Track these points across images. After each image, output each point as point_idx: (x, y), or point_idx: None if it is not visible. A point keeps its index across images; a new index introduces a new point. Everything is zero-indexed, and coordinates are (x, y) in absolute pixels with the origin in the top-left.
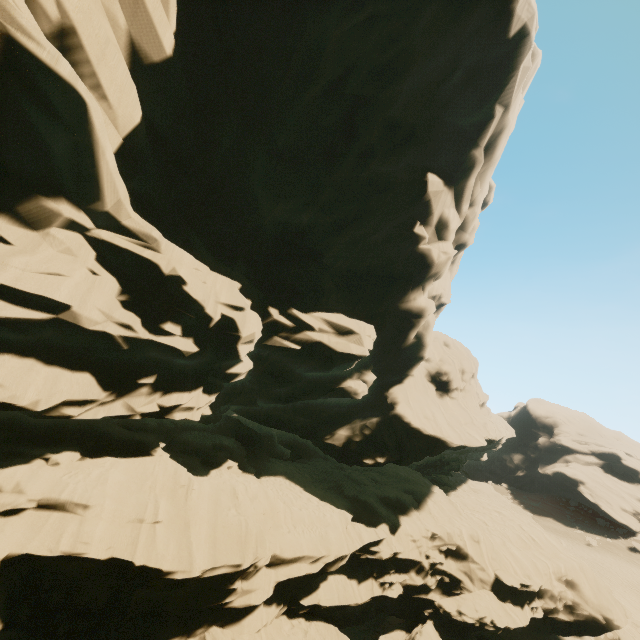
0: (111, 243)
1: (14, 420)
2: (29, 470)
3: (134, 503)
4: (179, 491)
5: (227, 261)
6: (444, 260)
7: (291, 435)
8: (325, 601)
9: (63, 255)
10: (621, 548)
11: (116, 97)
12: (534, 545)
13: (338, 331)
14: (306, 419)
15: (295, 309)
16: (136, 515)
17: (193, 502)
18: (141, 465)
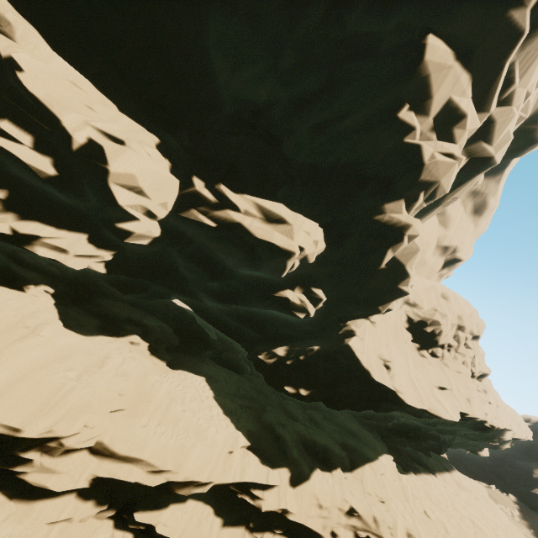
0: None
1: None
2: None
3: None
4: (20, 330)
5: (162, 123)
6: (441, 164)
7: None
8: (163, 527)
9: None
10: None
11: None
12: None
13: (267, 217)
14: (253, 332)
15: (224, 185)
16: None
17: (23, 345)
18: None
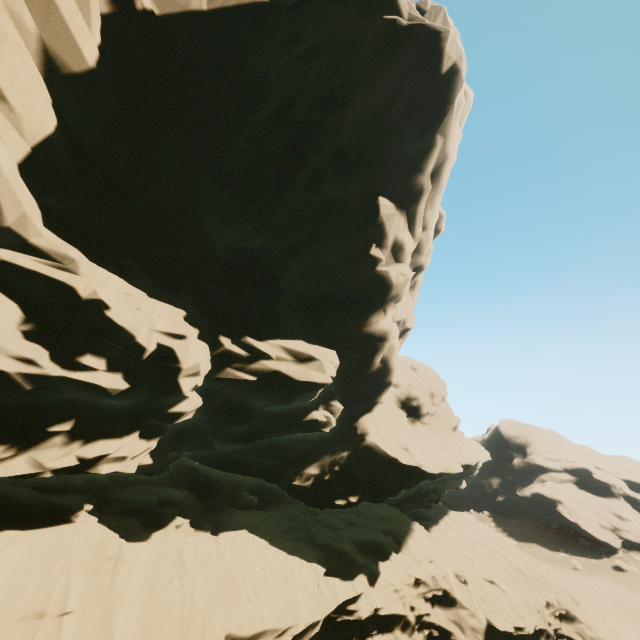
0: (13, 264)
1: None
2: None
3: (33, 591)
4: (104, 565)
5: (171, 288)
6: (403, 282)
7: (258, 480)
8: None
9: None
10: (606, 568)
11: (19, 100)
12: (523, 578)
13: (297, 358)
14: (271, 460)
15: (249, 337)
16: (33, 608)
17: (122, 578)
18: (54, 537)
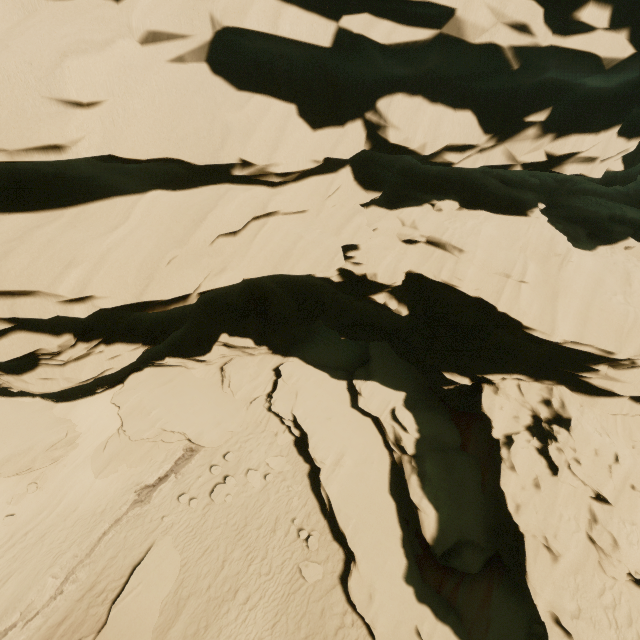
0: None
1: (410, 168)
2: (420, 212)
3: (502, 258)
4: (552, 259)
5: None
6: None
7: None
8: None
9: None
10: None
11: None
12: None
13: None
14: None
15: None
16: (503, 270)
17: (567, 274)
18: (514, 224)
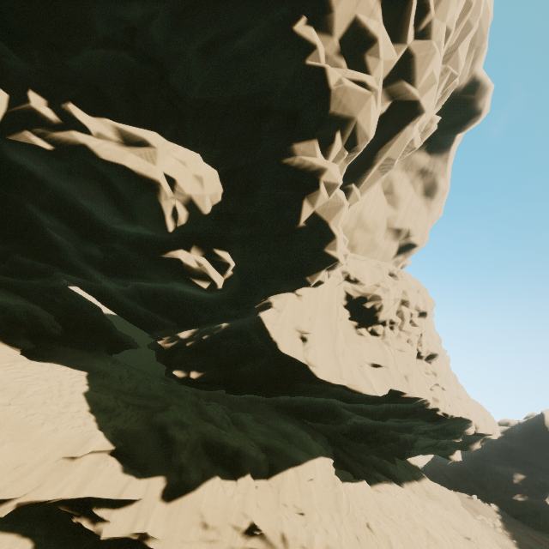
0: None
1: None
2: None
3: None
4: None
5: None
6: (352, 94)
7: None
8: None
9: None
10: None
11: None
12: None
13: (126, 141)
14: (165, 319)
15: (75, 105)
16: None
17: None
18: None
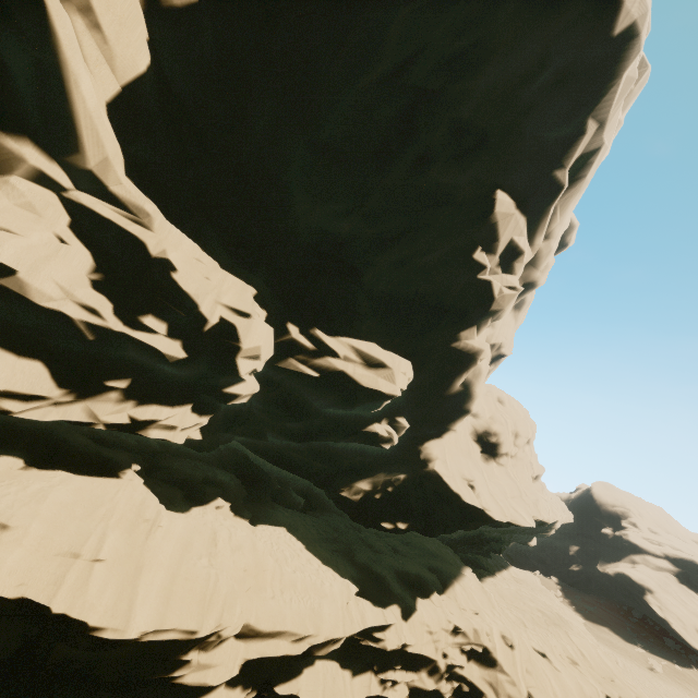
0: (91, 210)
1: None
2: None
3: (72, 532)
4: (141, 526)
5: (246, 263)
6: (506, 297)
7: (307, 482)
8: (306, 693)
9: (22, 211)
10: (693, 680)
11: (114, 30)
12: (583, 662)
13: (367, 362)
14: (323, 465)
15: (319, 330)
16: (70, 547)
17: (155, 542)
18: (101, 487)
